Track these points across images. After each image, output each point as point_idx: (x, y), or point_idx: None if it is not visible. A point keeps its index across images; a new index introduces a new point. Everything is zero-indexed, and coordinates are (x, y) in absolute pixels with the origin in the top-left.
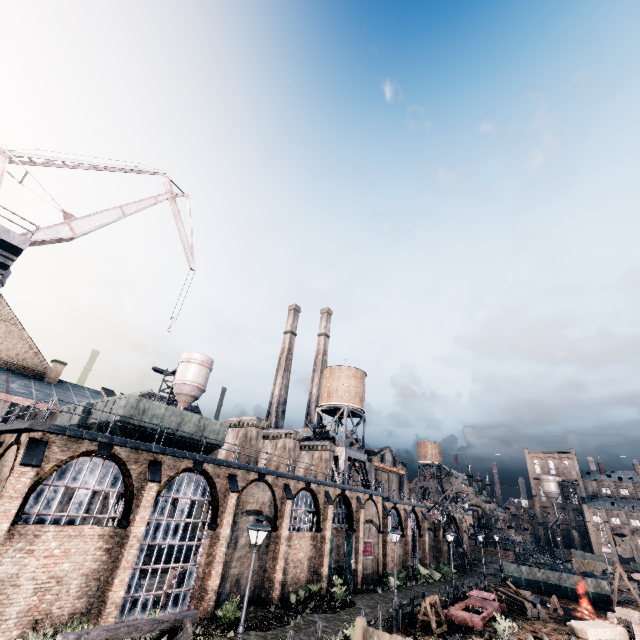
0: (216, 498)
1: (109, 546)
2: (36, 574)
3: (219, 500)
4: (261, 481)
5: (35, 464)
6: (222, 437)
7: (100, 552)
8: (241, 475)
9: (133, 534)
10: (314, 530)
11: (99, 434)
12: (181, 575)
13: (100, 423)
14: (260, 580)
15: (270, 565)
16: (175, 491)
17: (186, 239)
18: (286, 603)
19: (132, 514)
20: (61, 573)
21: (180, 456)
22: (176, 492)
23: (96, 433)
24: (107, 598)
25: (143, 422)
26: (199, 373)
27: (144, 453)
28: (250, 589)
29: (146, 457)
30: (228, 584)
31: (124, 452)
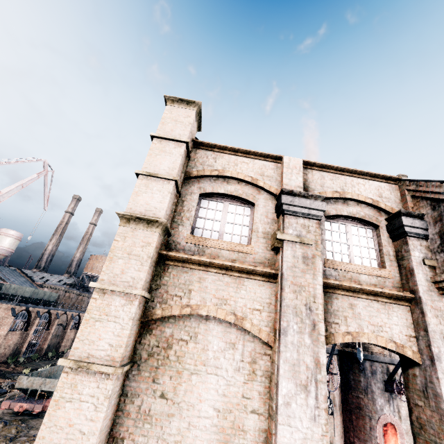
0: (51, 320)
1: (21, 336)
2: (5, 344)
3: (52, 321)
4: (65, 314)
5: (15, 316)
6: (55, 298)
7: (19, 338)
8: (60, 312)
9: (31, 333)
10: (76, 329)
11: (30, 305)
12: (29, 345)
13: (12, 295)
14: (55, 346)
15: (60, 341)
16: (39, 319)
17: (47, 195)
18: (63, 352)
19: (30, 327)
20: (10, 344)
21: (47, 309)
22: (40, 319)
23: (29, 305)
24: (21, 350)
25: (34, 297)
26: (14, 243)
27: (36, 308)
28: (52, 348)
29: (36, 309)
30: (47, 347)
31: (31, 309)
